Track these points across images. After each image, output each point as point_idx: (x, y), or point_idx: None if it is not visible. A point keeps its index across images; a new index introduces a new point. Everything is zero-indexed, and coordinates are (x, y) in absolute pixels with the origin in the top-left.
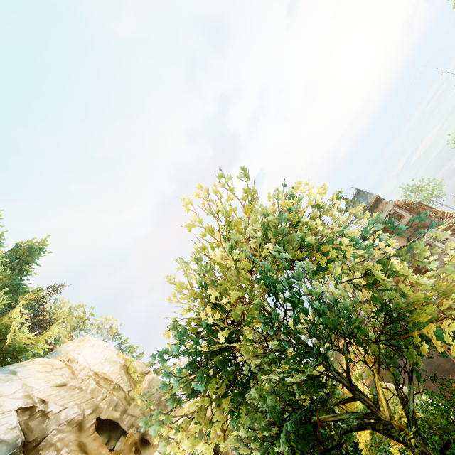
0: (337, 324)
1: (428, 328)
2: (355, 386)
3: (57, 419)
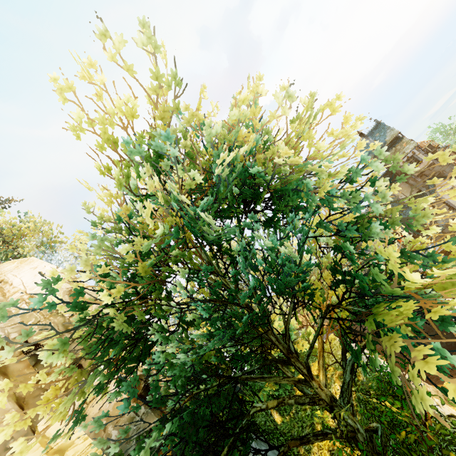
0: (286, 288)
1: (389, 340)
2: (293, 353)
3: None
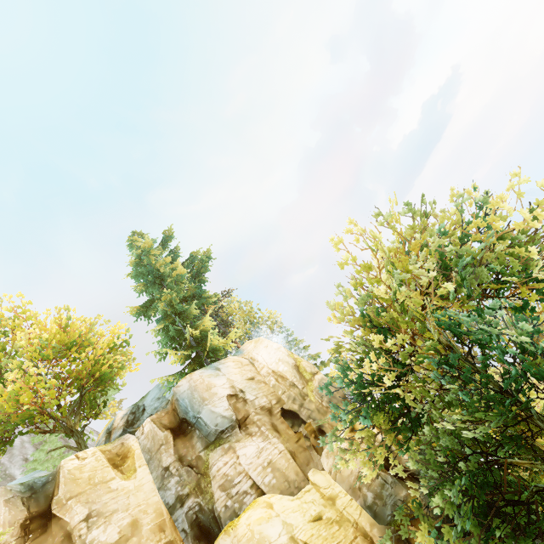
0: None
1: None
2: None
3: (254, 405)
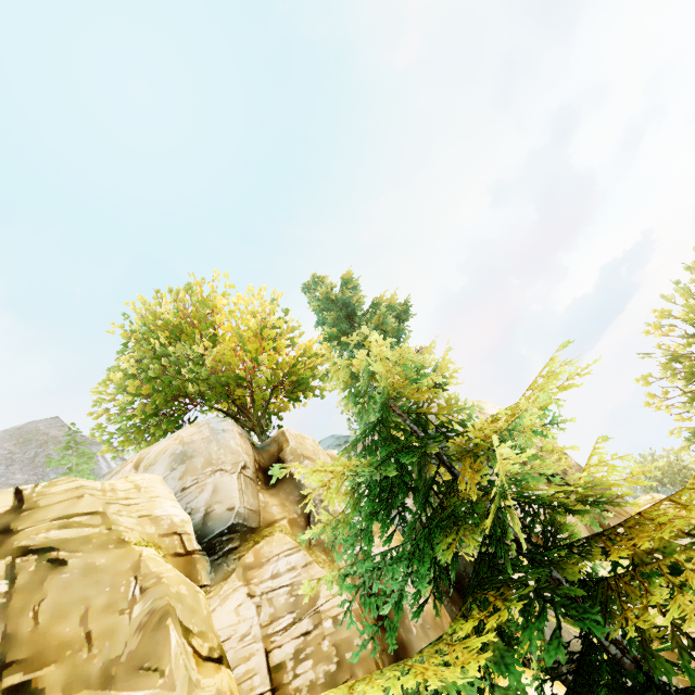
0: None
1: None
2: None
3: None
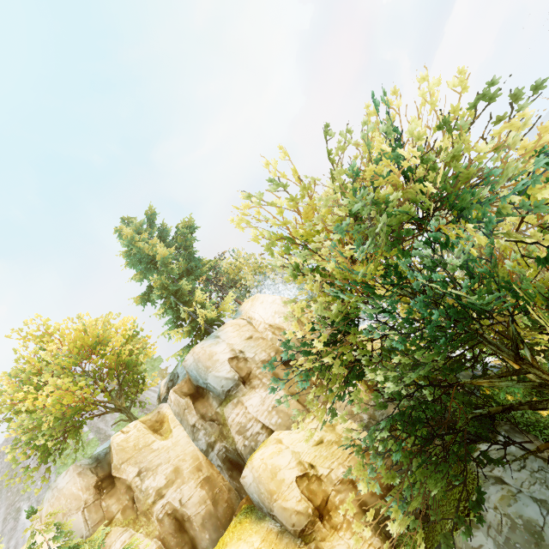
0: (489, 302)
1: None
2: (524, 359)
3: (254, 361)
